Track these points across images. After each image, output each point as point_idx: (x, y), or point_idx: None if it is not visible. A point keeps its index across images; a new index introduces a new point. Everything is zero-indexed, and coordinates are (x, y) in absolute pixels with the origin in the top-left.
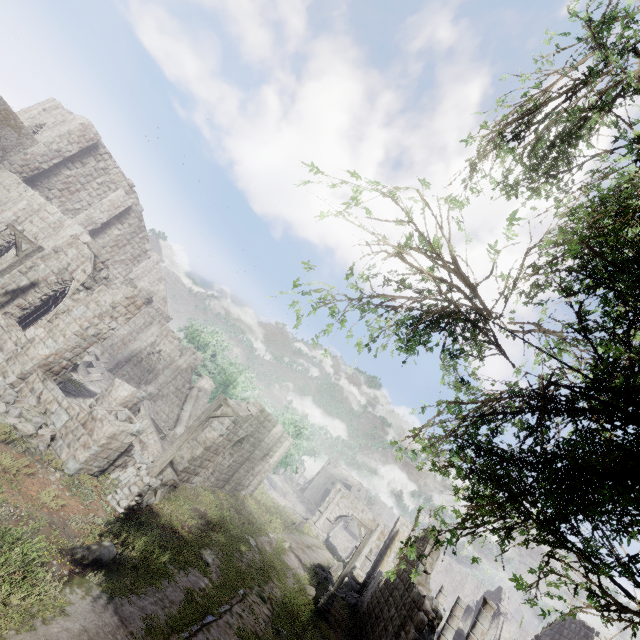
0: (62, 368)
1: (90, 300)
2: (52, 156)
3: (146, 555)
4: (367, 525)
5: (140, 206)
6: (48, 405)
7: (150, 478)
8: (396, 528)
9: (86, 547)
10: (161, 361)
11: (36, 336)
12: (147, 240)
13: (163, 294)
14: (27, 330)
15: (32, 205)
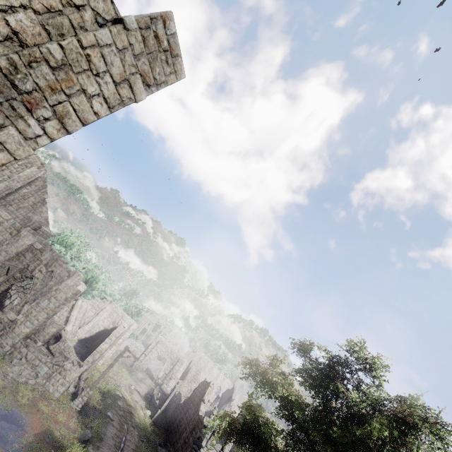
0: (32, 334)
1: (51, 296)
2: None
3: (97, 428)
4: (172, 360)
5: (46, 174)
6: (33, 361)
7: (92, 391)
8: (190, 367)
9: (80, 435)
10: (53, 279)
11: (18, 320)
12: (46, 192)
13: (46, 215)
14: (6, 312)
15: None
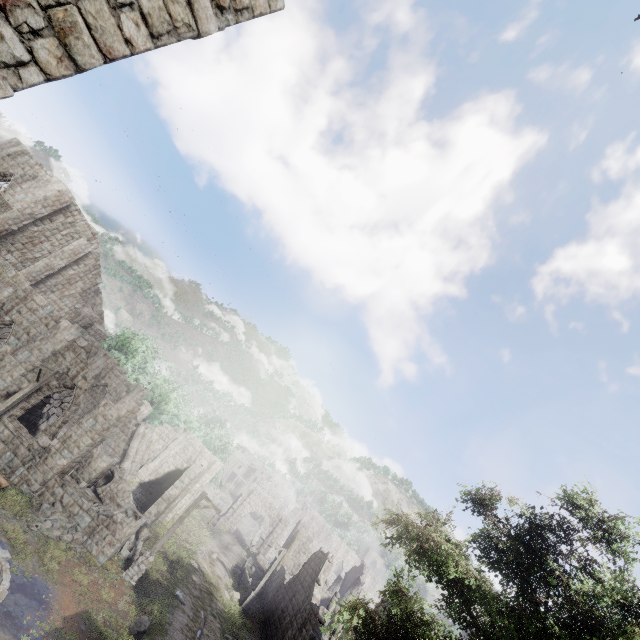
0: (71, 468)
1: (98, 413)
2: (23, 218)
3: (159, 614)
4: (272, 519)
5: (99, 249)
6: (71, 508)
7: (153, 557)
8: (297, 529)
9: (134, 623)
10: (107, 395)
11: (52, 446)
12: (99, 275)
13: (100, 309)
14: (37, 435)
15: (16, 290)
